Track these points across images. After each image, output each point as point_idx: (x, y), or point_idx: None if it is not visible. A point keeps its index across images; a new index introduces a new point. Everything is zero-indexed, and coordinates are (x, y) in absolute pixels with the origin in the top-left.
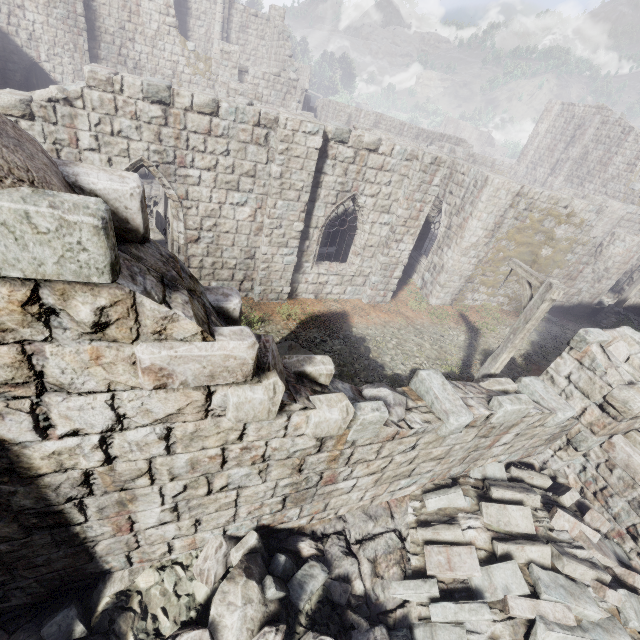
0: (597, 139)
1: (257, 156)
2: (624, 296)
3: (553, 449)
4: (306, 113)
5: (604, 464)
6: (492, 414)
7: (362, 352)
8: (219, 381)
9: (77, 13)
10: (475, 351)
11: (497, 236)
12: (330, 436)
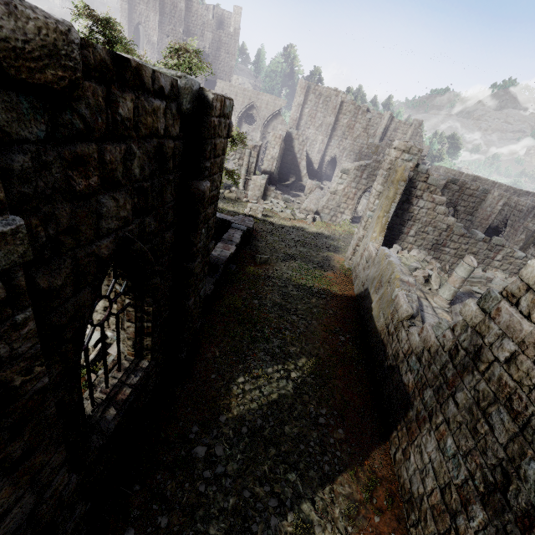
0: None
1: None
2: None
3: None
4: None
5: None
6: (491, 239)
7: None
8: (439, 203)
9: (328, 129)
10: None
11: None
12: (449, 227)
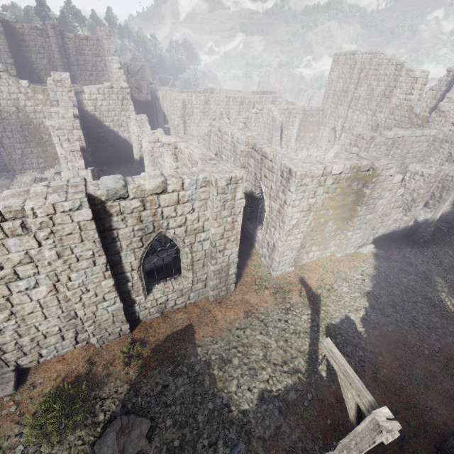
0: (378, 78)
1: (23, 245)
2: (432, 218)
3: None
4: (139, 116)
5: None
6: None
7: (206, 387)
8: None
9: None
10: (319, 331)
11: (314, 211)
12: None
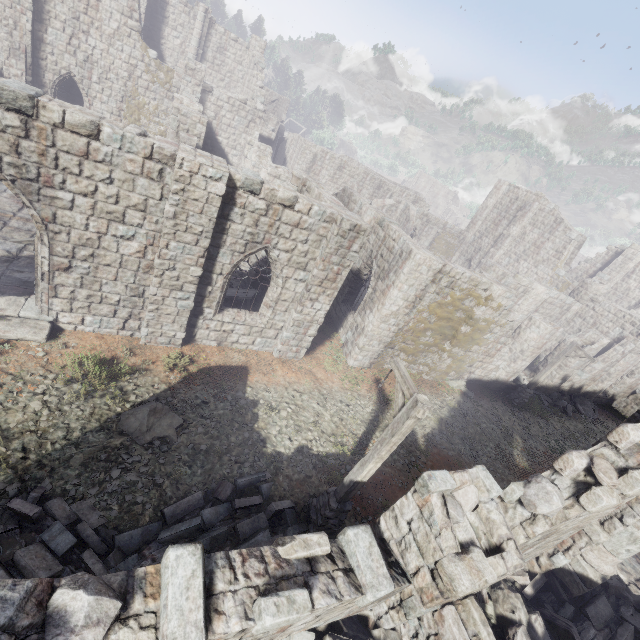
0: (534, 223)
1: (149, 190)
2: (535, 379)
3: (388, 605)
4: (264, 145)
5: (434, 638)
6: (247, 628)
7: (247, 420)
8: None
9: None
10: (378, 427)
11: (418, 308)
12: None
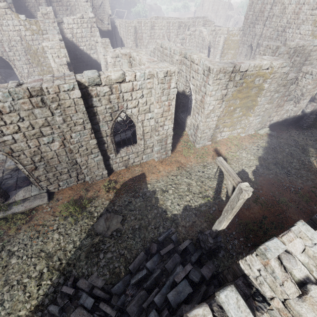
0: None
1: (43, 114)
2: (315, 108)
3: None
4: (103, 39)
5: None
6: None
7: (153, 203)
8: None
9: None
10: (223, 177)
11: (226, 100)
12: None
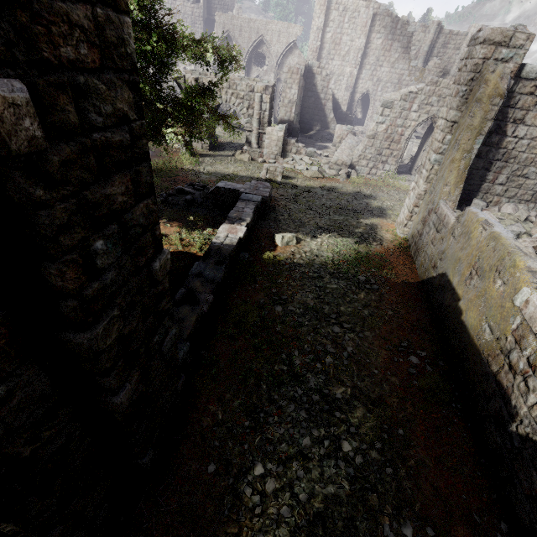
0: None
1: None
2: None
3: None
4: None
5: None
6: None
7: None
8: None
9: (358, 57)
10: None
11: None
12: None
